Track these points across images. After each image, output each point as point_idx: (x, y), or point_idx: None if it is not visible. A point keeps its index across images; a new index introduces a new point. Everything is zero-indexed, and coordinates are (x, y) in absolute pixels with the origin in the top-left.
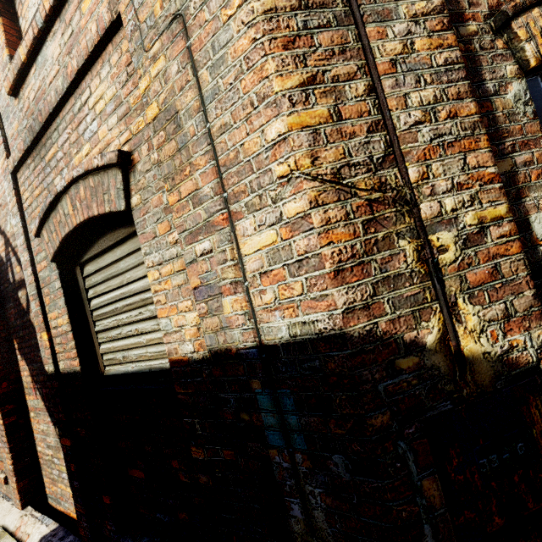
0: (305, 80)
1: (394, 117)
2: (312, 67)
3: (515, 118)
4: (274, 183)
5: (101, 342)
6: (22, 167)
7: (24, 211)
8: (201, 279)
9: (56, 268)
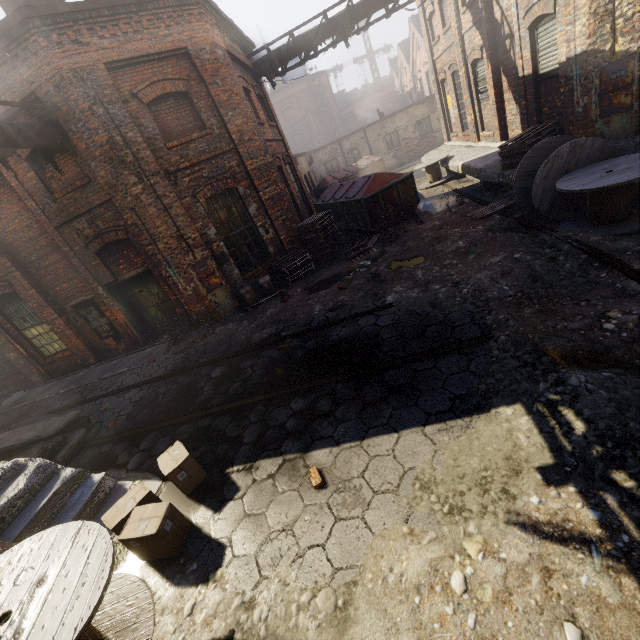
0: None
1: None
2: None
3: None
4: (582, 15)
5: (540, 61)
6: None
7: (518, 5)
8: (567, 38)
9: (528, 32)
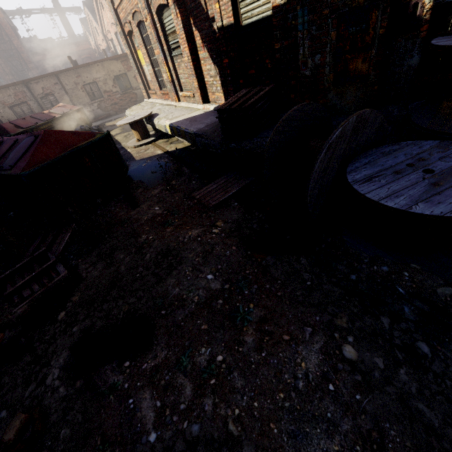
0: None
1: None
2: None
3: None
4: None
5: (241, 8)
6: None
7: None
8: None
9: None
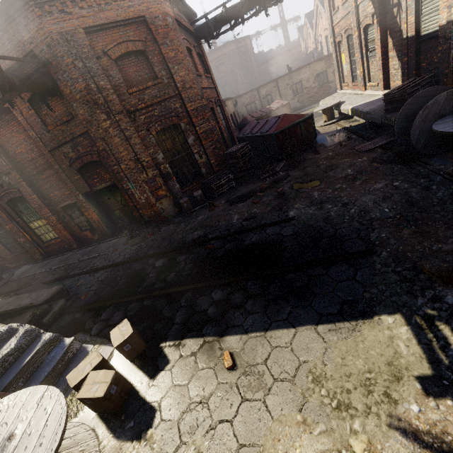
0: None
1: None
2: None
3: None
4: None
5: (422, 25)
6: None
7: None
8: (449, 4)
9: (414, 1)
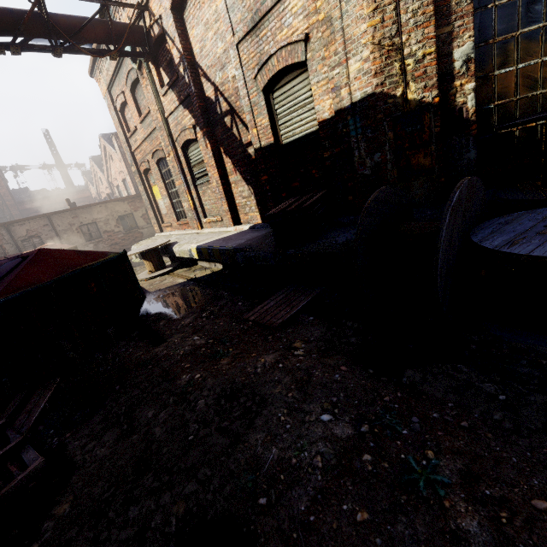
0: (374, 8)
1: (401, 18)
2: (377, 3)
3: (460, 4)
4: (361, 46)
5: (281, 130)
6: (242, 41)
7: (243, 66)
8: (334, 85)
9: (263, 95)
